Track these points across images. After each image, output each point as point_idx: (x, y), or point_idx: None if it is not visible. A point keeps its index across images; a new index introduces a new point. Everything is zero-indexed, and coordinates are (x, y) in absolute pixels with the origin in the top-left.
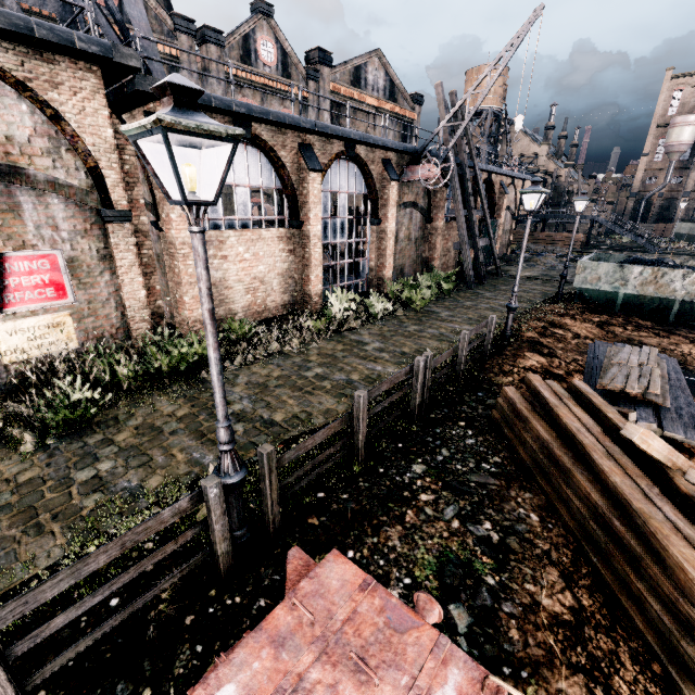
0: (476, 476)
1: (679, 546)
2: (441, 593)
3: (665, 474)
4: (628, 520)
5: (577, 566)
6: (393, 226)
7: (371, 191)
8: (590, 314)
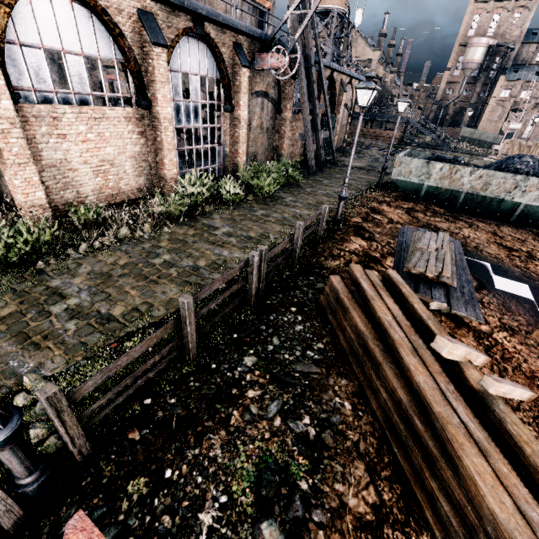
0: (301, 365)
1: (472, 456)
2: (255, 509)
3: (458, 367)
4: (427, 420)
5: (380, 455)
6: (245, 114)
7: (224, 76)
8: (401, 201)
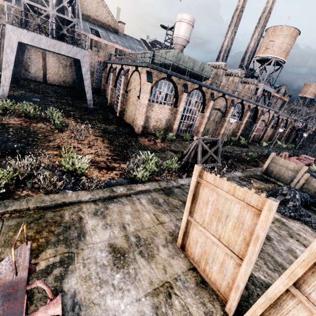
0: None
1: None
2: None
3: None
4: None
5: None
6: (286, 132)
7: (286, 125)
8: None
